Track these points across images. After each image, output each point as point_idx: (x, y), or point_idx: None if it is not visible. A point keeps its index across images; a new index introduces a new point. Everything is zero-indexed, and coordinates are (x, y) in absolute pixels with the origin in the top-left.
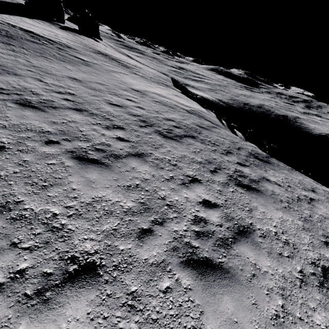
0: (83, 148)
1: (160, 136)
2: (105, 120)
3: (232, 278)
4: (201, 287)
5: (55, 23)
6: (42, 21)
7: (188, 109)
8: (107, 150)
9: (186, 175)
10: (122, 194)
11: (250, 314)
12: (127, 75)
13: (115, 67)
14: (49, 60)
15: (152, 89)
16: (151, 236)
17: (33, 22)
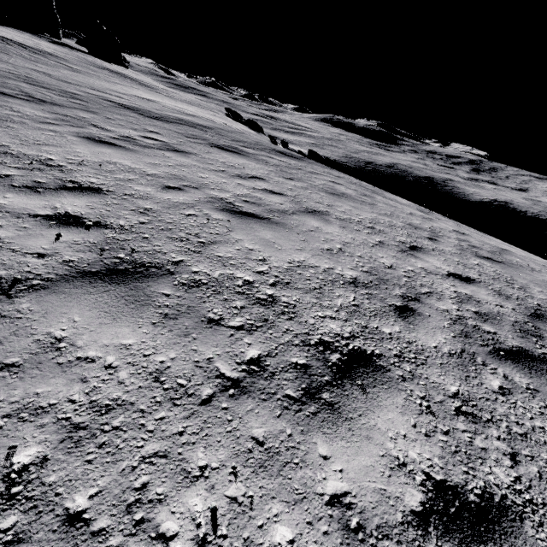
0: (14, 93)
1: (138, 115)
2: (63, 94)
3: (129, 151)
4: (88, 143)
5: (43, 37)
6: (19, 31)
7: (218, 122)
8: (47, 101)
9: (146, 129)
10: (42, 112)
11: (127, 157)
12: (140, 90)
13: (125, 82)
14: (10, 56)
15: (174, 103)
16: (57, 126)
17: (2, 28)
